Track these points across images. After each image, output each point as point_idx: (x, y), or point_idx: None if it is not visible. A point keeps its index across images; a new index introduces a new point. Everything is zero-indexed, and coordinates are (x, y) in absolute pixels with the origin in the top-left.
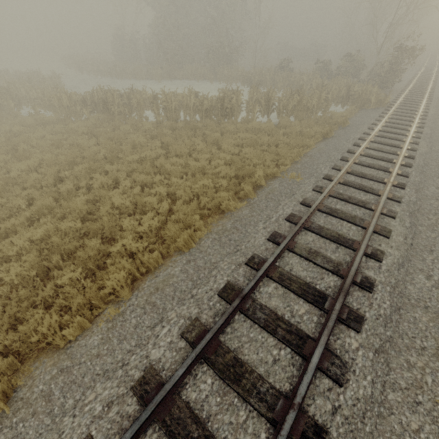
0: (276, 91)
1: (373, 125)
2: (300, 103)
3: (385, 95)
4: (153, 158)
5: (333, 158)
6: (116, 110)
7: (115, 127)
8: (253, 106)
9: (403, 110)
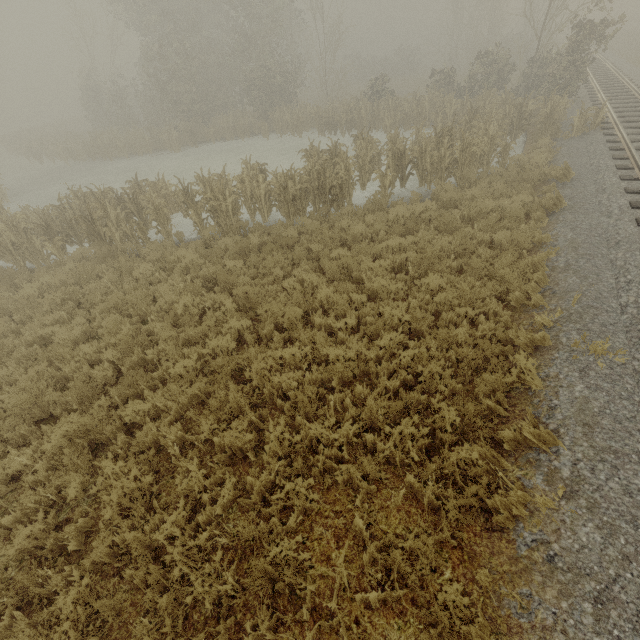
0: (380, 133)
1: (621, 169)
2: (465, 153)
3: (597, 109)
4: (230, 349)
5: (635, 272)
6: (115, 233)
7: (122, 273)
8: (367, 170)
9: (637, 130)
